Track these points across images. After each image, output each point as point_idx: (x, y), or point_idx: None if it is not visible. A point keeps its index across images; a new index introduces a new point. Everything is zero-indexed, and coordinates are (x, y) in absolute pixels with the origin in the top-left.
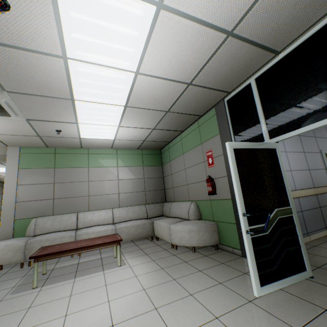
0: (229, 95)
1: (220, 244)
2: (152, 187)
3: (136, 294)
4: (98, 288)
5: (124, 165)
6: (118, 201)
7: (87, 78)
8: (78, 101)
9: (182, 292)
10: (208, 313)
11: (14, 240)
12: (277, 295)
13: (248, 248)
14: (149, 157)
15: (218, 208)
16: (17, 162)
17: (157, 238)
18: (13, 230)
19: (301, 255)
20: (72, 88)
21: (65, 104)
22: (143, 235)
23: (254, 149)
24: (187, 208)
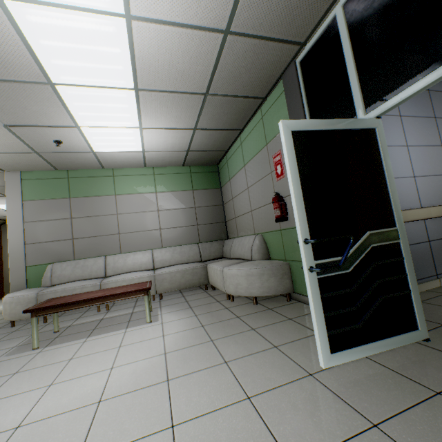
0: (303, 51)
1: (294, 294)
2: (206, 219)
3: (152, 360)
4: (108, 350)
5: (166, 190)
6: (160, 239)
7: (52, 37)
8: (61, 86)
9: (215, 358)
10: (239, 390)
11: (24, 291)
12: (359, 366)
13: (312, 294)
14: (202, 177)
15: (291, 241)
16: (20, 192)
17: (212, 288)
18: (25, 279)
19: (411, 305)
20: (39, 60)
21: (44, 94)
22: (193, 284)
23: (333, 132)
24: (250, 244)
